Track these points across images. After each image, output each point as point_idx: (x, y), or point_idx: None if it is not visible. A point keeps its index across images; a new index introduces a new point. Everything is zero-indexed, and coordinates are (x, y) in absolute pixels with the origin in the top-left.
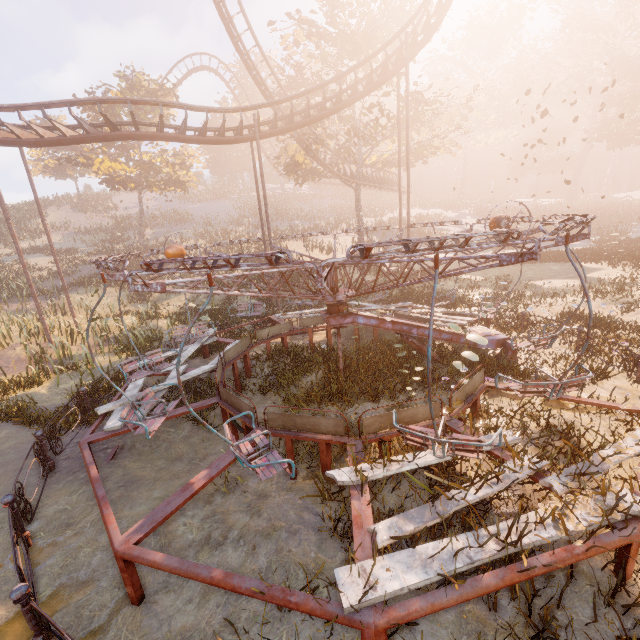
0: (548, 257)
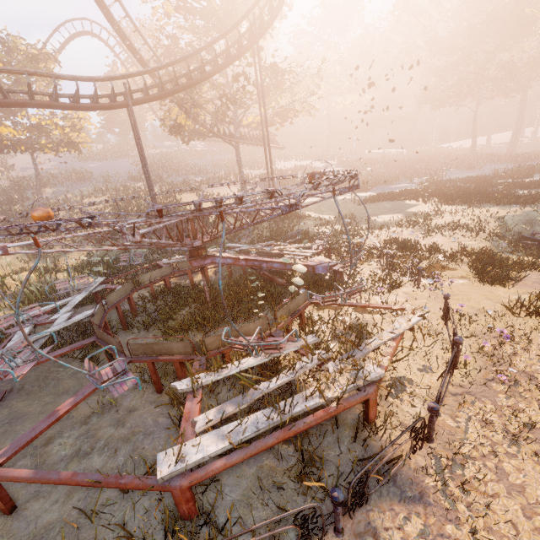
0: (384, 197)
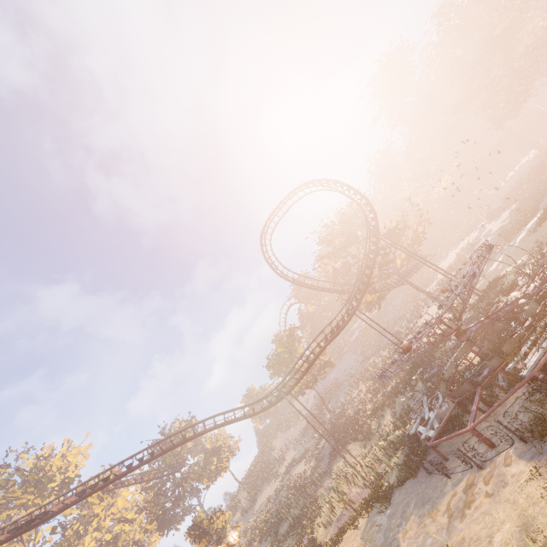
0: None
